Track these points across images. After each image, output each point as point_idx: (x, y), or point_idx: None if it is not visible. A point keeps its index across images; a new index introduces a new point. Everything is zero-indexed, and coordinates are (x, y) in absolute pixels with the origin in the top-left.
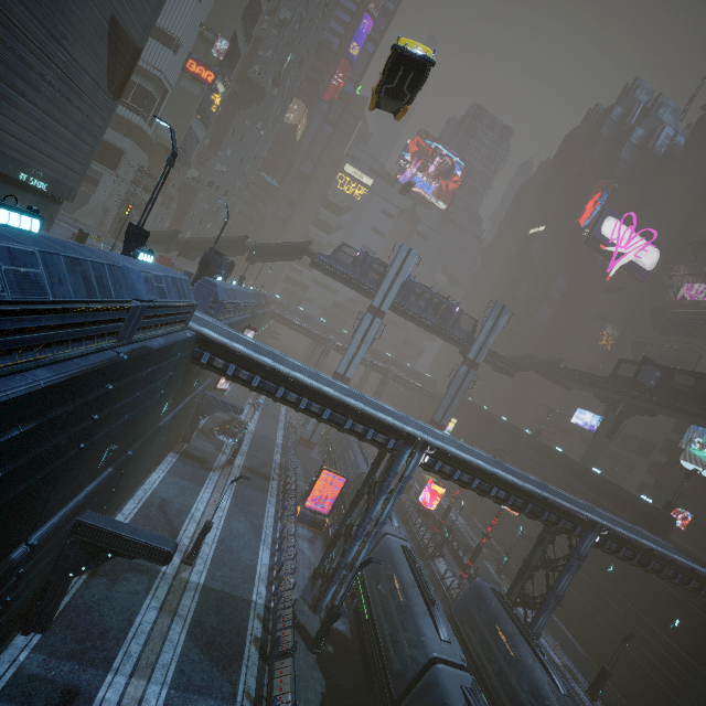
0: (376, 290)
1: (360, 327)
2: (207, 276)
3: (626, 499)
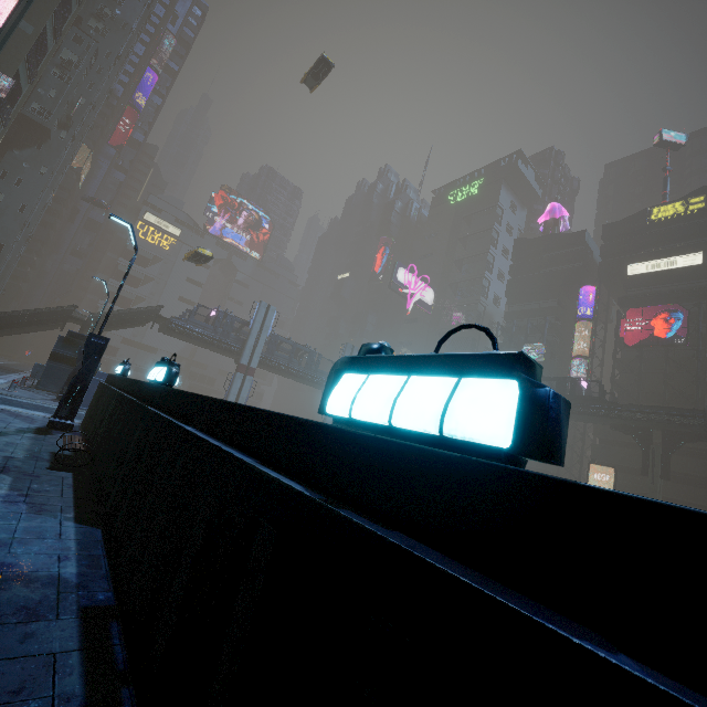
0: (242, 348)
1: (232, 388)
2: (64, 365)
3: None
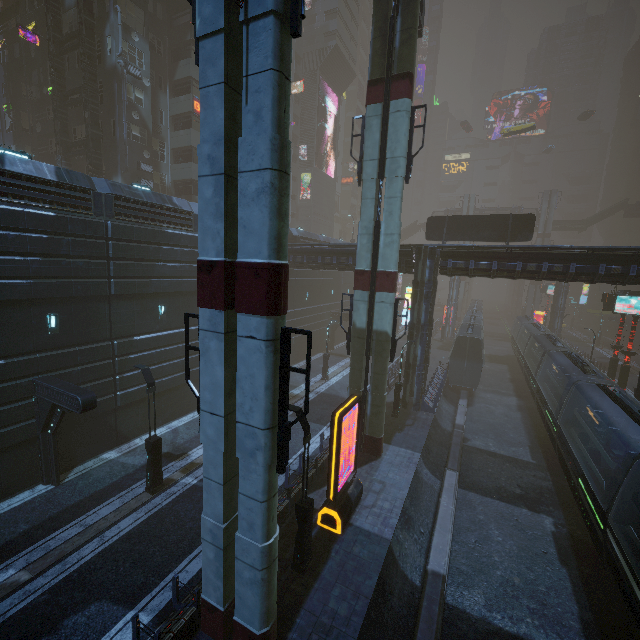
0: None
1: None
2: None
3: None
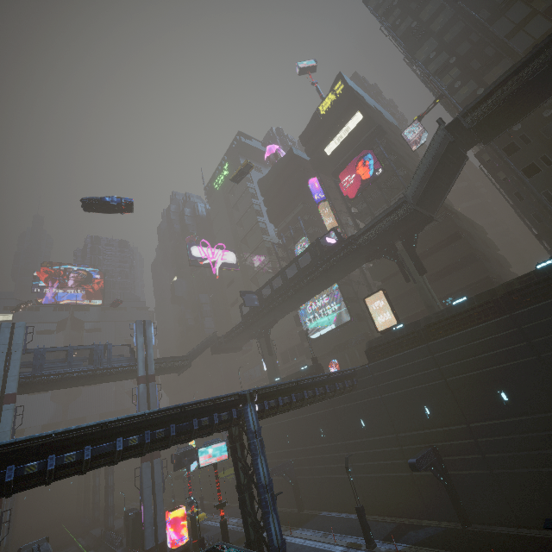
0: None
1: None
2: None
3: (295, 378)
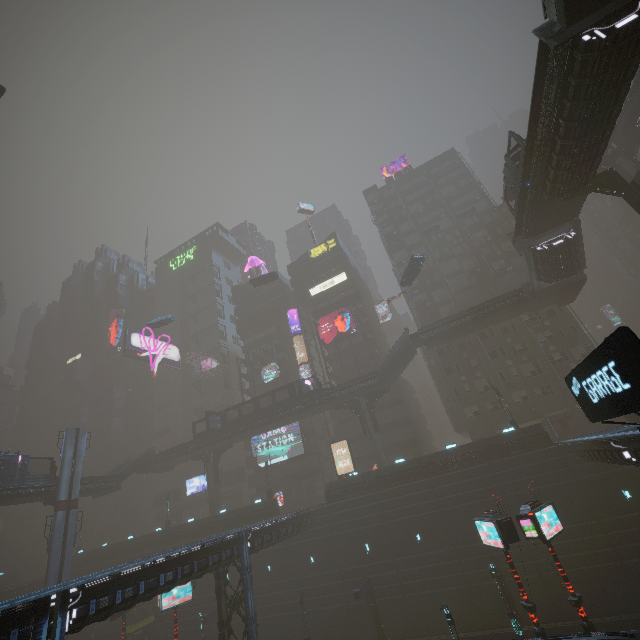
0: None
1: None
2: None
3: (249, 512)
